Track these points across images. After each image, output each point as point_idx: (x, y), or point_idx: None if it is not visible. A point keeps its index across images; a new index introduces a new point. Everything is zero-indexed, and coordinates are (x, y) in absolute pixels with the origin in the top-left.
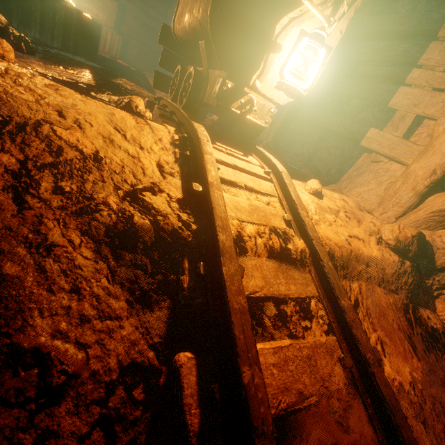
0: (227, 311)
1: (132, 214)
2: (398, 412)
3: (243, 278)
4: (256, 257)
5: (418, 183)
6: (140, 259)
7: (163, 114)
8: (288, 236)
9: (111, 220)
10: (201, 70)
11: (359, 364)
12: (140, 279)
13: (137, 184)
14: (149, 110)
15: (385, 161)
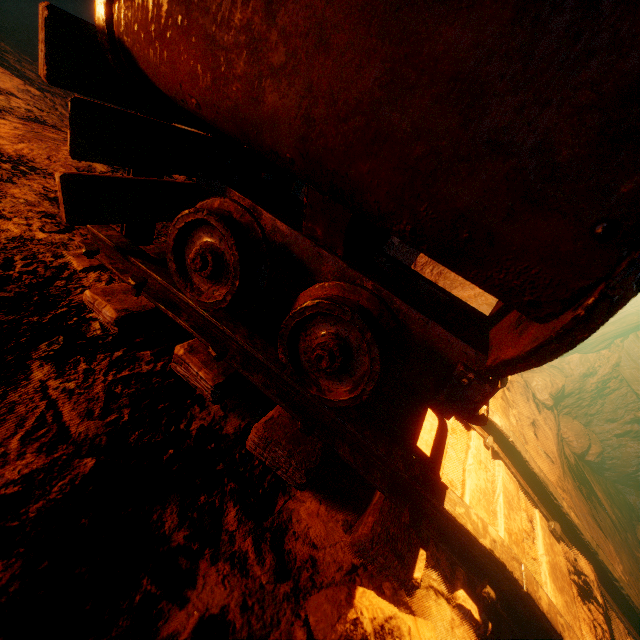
0: None
1: None
2: None
3: None
4: None
5: None
6: None
7: (314, 468)
8: (579, 571)
9: None
10: (369, 307)
11: None
12: None
13: None
14: (147, 353)
15: None
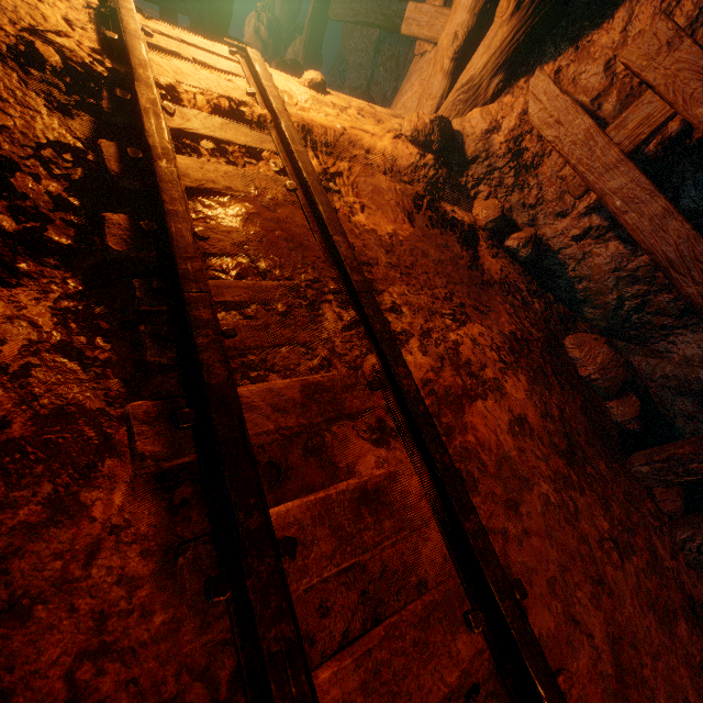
0: (140, 113)
1: (33, 42)
2: (327, 207)
3: (172, 114)
4: (196, 110)
5: (444, 59)
6: (54, 83)
7: None
8: (247, 105)
9: (13, 45)
10: None
11: (306, 191)
12: (56, 95)
13: (38, 28)
14: None
15: (429, 50)
